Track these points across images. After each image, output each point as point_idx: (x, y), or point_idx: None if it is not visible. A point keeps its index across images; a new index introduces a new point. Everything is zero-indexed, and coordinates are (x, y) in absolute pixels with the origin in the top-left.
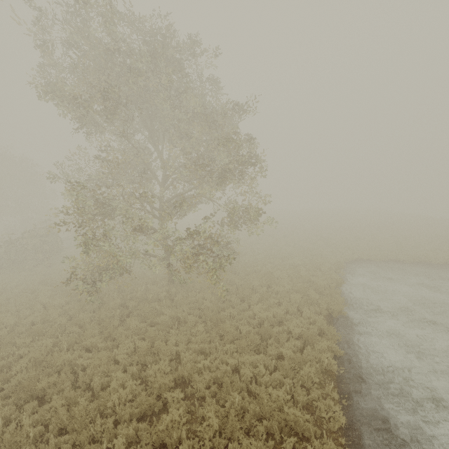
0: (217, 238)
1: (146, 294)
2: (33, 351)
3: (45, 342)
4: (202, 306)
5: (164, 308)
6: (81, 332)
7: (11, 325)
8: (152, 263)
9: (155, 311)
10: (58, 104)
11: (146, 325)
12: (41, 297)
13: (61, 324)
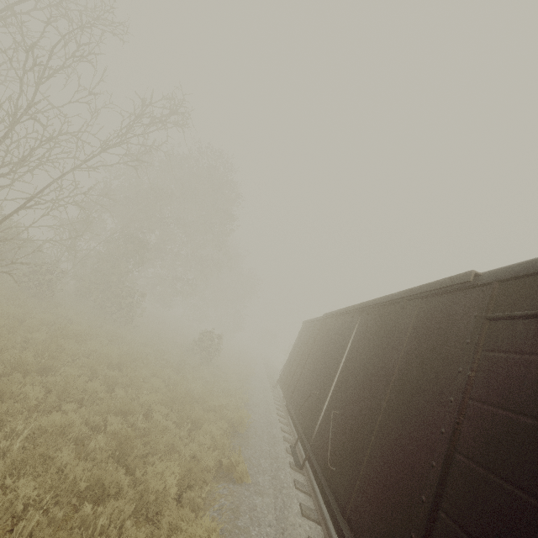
0: None
1: None
2: None
3: None
4: None
5: None
6: None
7: None
8: None
9: None
10: None
11: None
12: None
13: None
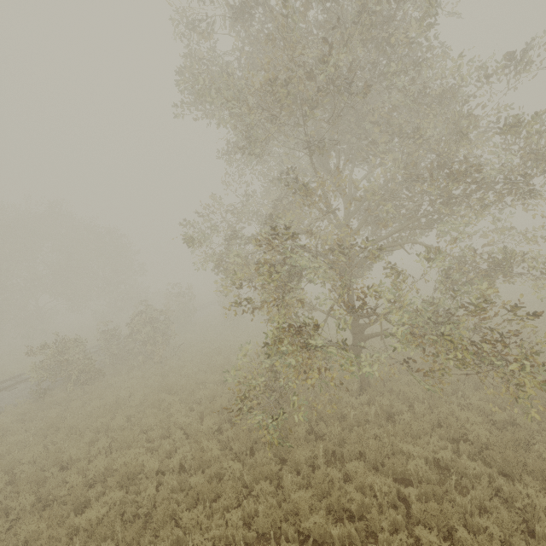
0: (513, 307)
1: (344, 410)
2: (220, 545)
3: (230, 518)
4: (470, 437)
5: (396, 439)
6: (273, 491)
7: (153, 471)
8: (363, 358)
9: (387, 447)
10: (226, 104)
11: (393, 482)
12: (176, 415)
13: (232, 472)
